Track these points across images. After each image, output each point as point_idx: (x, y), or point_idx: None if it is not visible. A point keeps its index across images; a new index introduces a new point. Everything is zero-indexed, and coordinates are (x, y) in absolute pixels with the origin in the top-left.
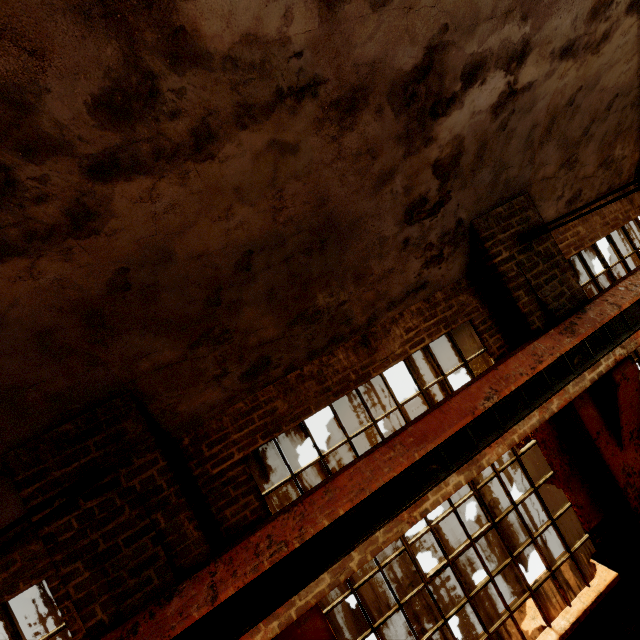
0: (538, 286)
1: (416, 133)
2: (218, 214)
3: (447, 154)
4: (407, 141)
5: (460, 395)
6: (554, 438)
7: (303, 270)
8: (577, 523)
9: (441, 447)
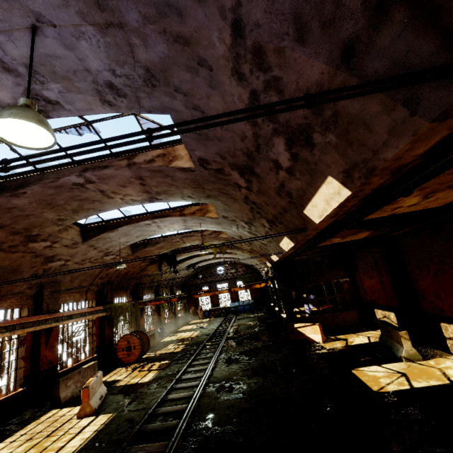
0: (50, 304)
1: (45, 263)
2: (4, 260)
3: (48, 268)
4: (43, 263)
5: (19, 318)
6: (31, 346)
7: (4, 275)
8: (22, 374)
9: (8, 327)
